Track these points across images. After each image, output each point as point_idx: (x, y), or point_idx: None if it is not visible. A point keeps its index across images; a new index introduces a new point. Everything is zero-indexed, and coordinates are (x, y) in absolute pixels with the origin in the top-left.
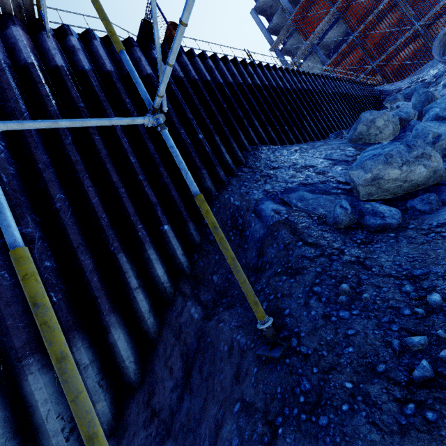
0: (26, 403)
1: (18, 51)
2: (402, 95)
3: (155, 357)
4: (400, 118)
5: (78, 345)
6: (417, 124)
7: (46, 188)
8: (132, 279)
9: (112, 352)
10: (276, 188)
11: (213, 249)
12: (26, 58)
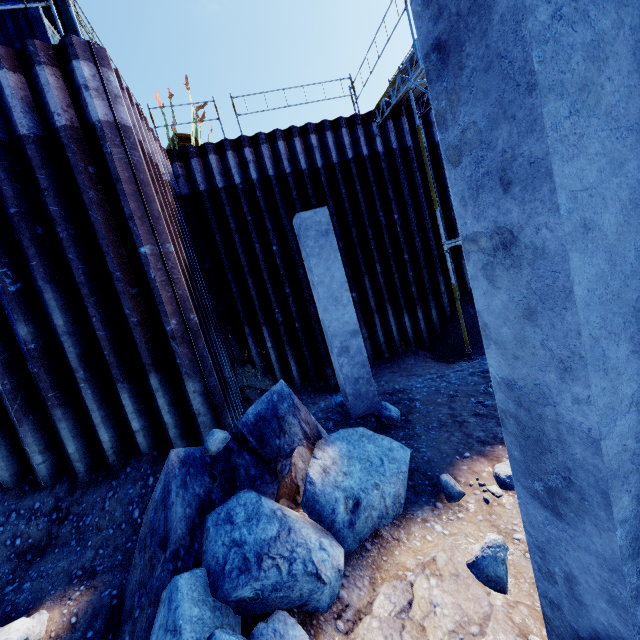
0: (402, 326)
1: (403, 137)
2: None
3: (447, 326)
4: None
5: (419, 311)
6: None
7: (412, 234)
8: (442, 288)
9: (429, 318)
10: None
11: None
12: (407, 143)
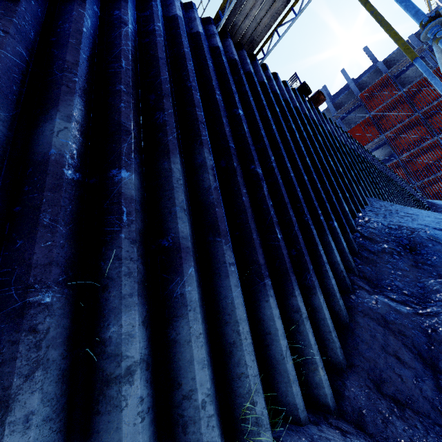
0: (262, 329)
1: (245, 64)
2: None
3: (360, 342)
4: None
5: (298, 291)
6: None
7: (264, 149)
8: (322, 253)
9: (315, 318)
10: (433, 225)
11: (379, 259)
12: (250, 68)
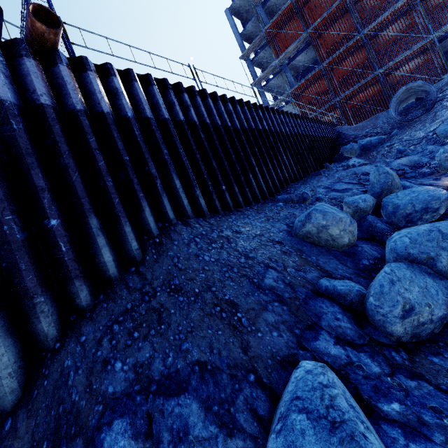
0: None
1: None
2: (358, 145)
3: None
4: (357, 207)
5: None
6: (375, 223)
7: None
8: None
9: None
10: (155, 365)
11: None
12: None
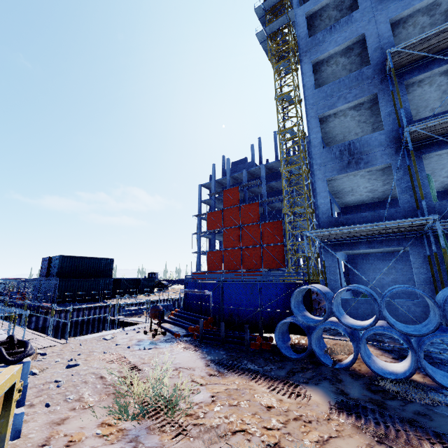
0: None
1: None
2: None
3: None
4: None
5: None
6: None
7: None
8: None
9: None
10: None
11: None
12: None
